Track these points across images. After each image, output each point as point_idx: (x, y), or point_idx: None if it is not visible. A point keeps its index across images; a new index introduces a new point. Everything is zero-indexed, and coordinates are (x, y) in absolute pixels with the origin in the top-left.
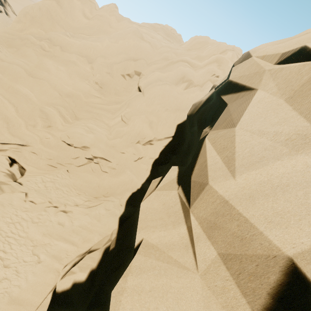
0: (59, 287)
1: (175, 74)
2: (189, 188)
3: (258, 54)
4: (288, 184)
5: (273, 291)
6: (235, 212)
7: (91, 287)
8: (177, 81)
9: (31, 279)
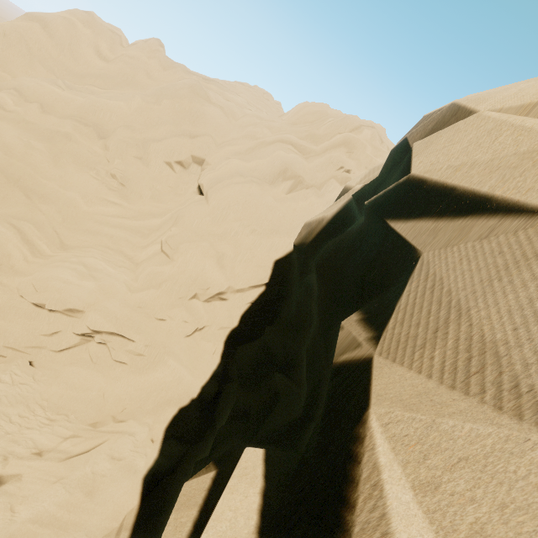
0: None
1: (269, 164)
2: None
3: (499, 102)
4: None
5: None
6: None
7: None
8: (273, 177)
9: None
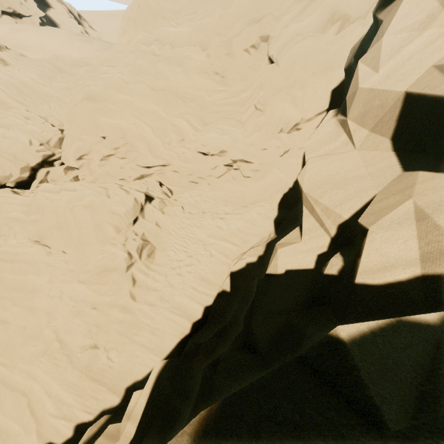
0: (235, 268)
1: (319, 16)
2: (346, 109)
3: None
4: (413, 55)
5: (397, 117)
6: (377, 92)
7: (263, 264)
8: (324, 25)
9: (210, 267)
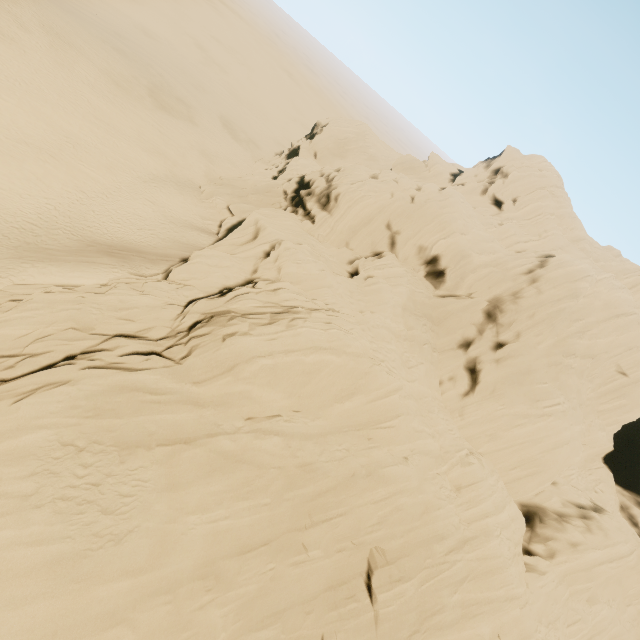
0: None
1: None
2: None
3: None
4: None
5: None
6: None
7: None
8: None
9: None
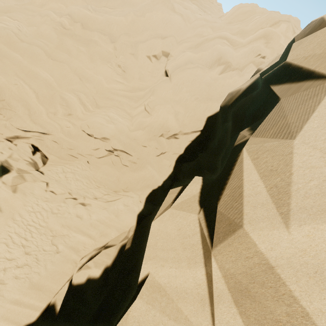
0: (75, 280)
1: (209, 55)
2: (213, 216)
3: None
4: None
5: None
6: (285, 290)
7: (104, 285)
8: (212, 63)
9: (50, 268)
